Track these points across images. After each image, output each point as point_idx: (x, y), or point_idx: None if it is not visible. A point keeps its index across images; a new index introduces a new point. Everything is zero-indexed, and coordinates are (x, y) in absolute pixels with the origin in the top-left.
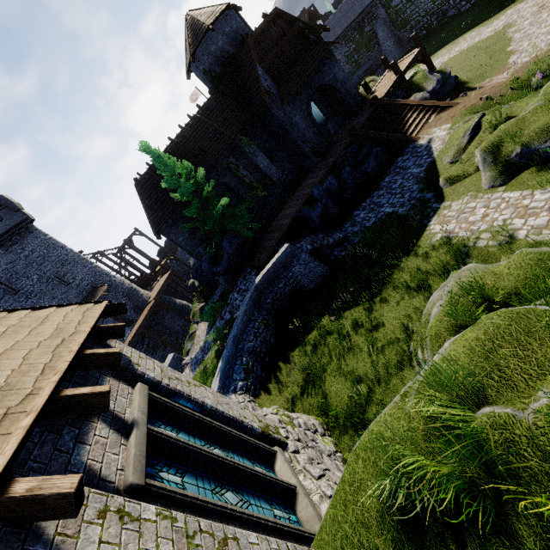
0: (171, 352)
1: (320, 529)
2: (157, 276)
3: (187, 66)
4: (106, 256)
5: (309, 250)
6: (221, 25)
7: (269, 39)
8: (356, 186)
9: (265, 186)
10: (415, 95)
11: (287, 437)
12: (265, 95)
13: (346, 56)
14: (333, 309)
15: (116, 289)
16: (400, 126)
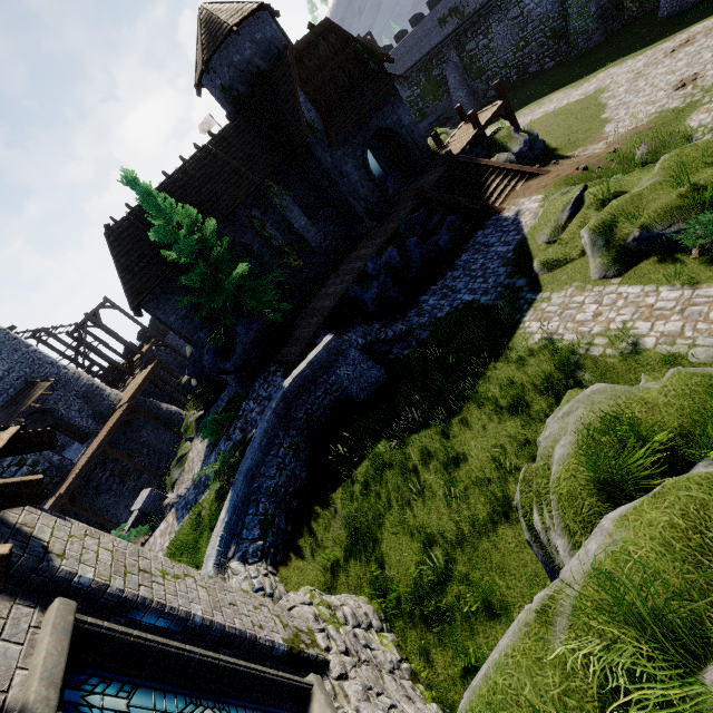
0: (148, 482)
1: None
2: (135, 368)
3: (198, 77)
4: (54, 336)
5: (361, 345)
6: (250, 29)
7: (316, 58)
8: (423, 263)
9: (301, 254)
10: (498, 156)
11: (328, 649)
12: (308, 131)
13: (409, 102)
14: (393, 431)
15: (66, 386)
16: (481, 192)
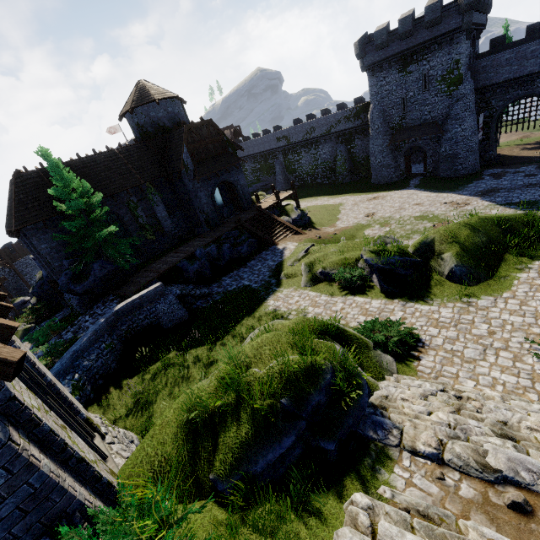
0: None
1: (126, 461)
2: None
3: (124, 112)
4: None
5: (178, 294)
6: (166, 104)
7: (199, 134)
8: (230, 259)
9: (156, 232)
10: (284, 217)
11: (106, 433)
12: (183, 167)
13: (252, 169)
14: (182, 346)
15: None
16: (270, 232)
